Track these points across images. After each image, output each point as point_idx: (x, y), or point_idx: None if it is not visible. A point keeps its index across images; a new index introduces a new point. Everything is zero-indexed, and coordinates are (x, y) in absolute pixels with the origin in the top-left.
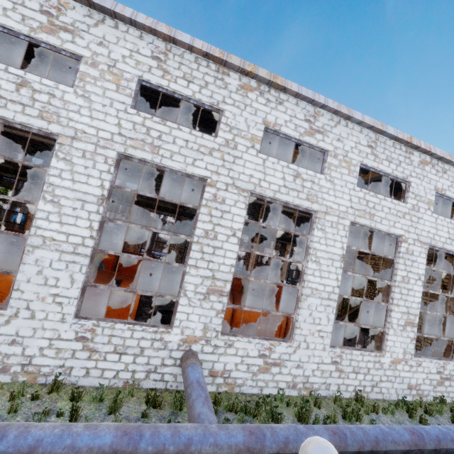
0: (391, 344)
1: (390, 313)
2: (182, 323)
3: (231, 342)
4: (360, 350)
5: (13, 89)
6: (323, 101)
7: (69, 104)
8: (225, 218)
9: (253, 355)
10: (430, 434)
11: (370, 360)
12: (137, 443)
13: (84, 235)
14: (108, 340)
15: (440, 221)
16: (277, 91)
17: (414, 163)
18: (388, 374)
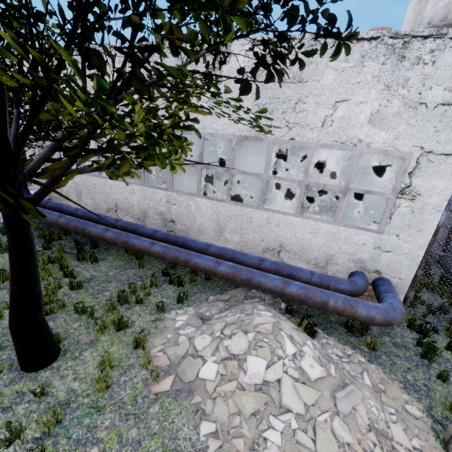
0: None
1: None
2: None
3: None
4: None
5: None
6: None
7: None
8: None
9: None
10: None
11: None
12: None
13: None
14: None
15: None
16: None
17: None
18: None
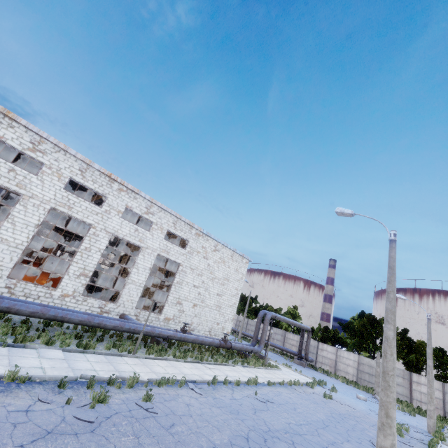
0: (65, 284)
1: (70, 266)
2: None
3: None
4: (37, 285)
5: None
6: (46, 136)
7: None
8: None
9: None
10: (11, 298)
11: (43, 291)
12: None
13: None
14: None
15: (125, 223)
16: (11, 120)
17: (114, 188)
18: (56, 302)
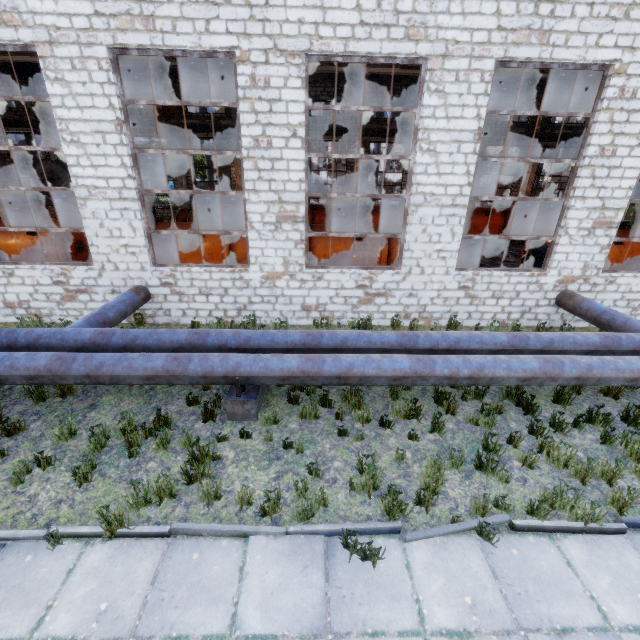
0: None
1: None
2: (560, 264)
3: (613, 279)
4: None
5: (374, 6)
6: None
7: (436, 3)
8: (632, 122)
9: (637, 291)
10: None
11: None
12: (619, 342)
13: (461, 183)
14: (486, 288)
15: None
16: None
17: None
18: None
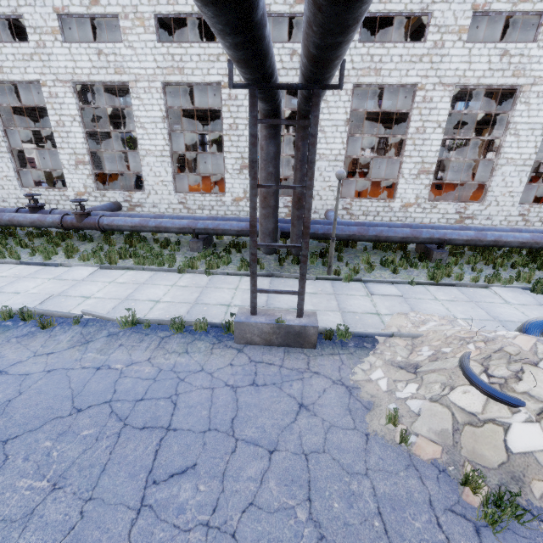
0: None
1: None
2: None
3: None
4: None
5: (497, 61)
6: None
7: (532, 58)
8: None
9: None
10: None
11: None
12: None
13: (531, 152)
14: (536, 215)
15: None
16: None
17: None
18: None
